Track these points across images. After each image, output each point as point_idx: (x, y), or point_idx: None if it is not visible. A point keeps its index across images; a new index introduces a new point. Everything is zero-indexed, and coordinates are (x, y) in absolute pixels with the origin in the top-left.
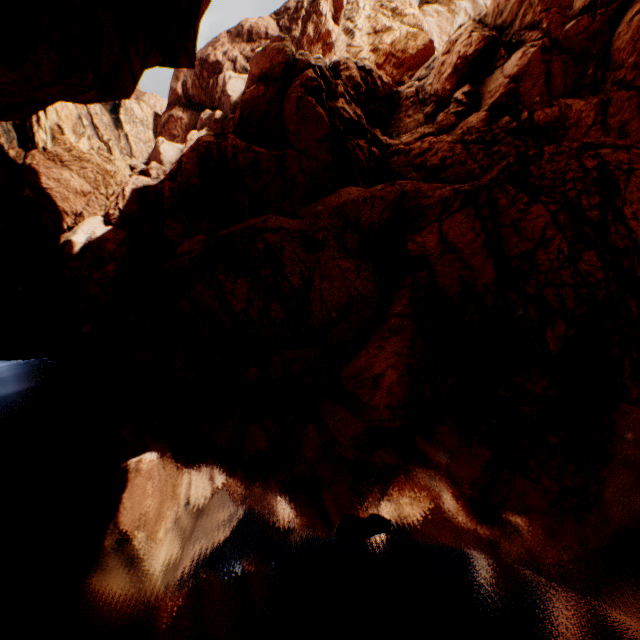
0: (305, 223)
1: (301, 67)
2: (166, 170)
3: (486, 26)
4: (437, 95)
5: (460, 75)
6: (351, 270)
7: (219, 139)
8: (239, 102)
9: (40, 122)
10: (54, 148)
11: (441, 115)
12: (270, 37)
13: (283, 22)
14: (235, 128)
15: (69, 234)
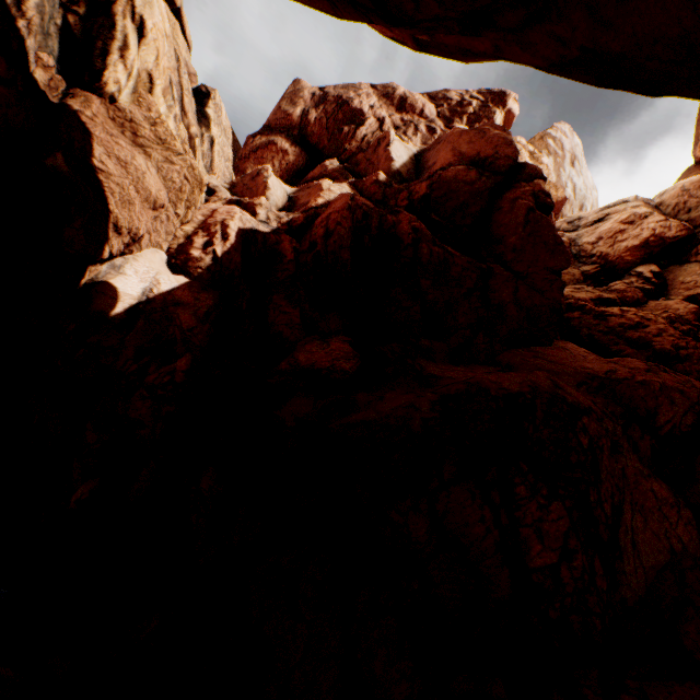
0: (588, 399)
1: (531, 173)
2: (282, 216)
3: (665, 214)
4: (606, 259)
5: (649, 252)
6: (669, 502)
7: (380, 207)
8: (400, 171)
9: (125, 52)
10: (129, 105)
11: (619, 283)
12: (424, 116)
13: (442, 109)
14: (411, 204)
15: (102, 268)
